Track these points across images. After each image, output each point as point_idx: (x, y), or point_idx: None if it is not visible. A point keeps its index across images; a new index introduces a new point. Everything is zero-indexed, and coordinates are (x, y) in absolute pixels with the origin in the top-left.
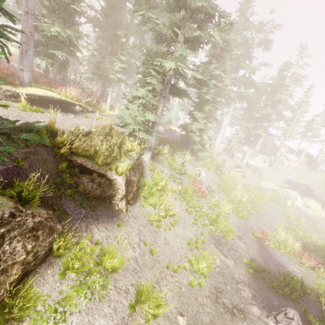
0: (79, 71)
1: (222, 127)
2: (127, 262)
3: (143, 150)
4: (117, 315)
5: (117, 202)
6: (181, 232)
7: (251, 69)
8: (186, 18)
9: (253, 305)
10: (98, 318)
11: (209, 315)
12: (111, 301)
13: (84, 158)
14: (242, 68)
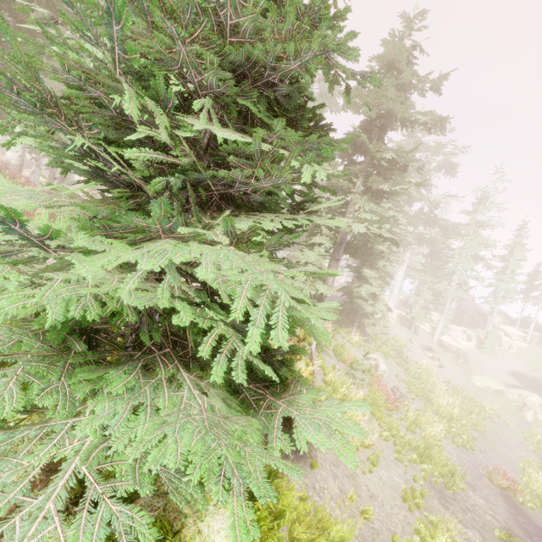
0: None
1: (394, 284)
2: None
3: None
4: None
5: None
6: (385, 476)
7: (432, 203)
8: (365, 165)
9: None
10: None
11: None
12: None
13: None
14: (418, 200)
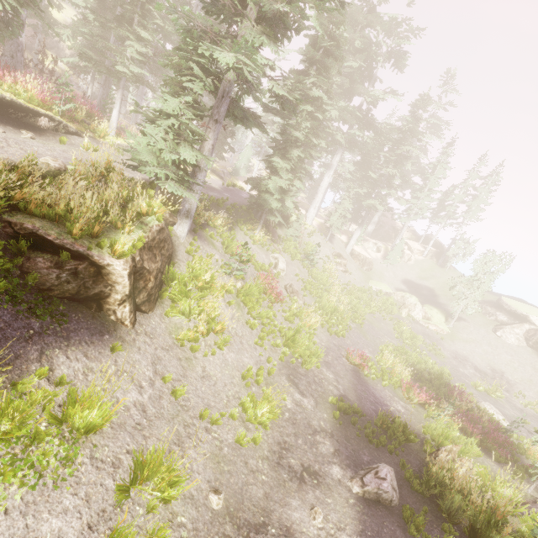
0: (59, 50)
1: (319, 190)
2: (125, 413)
3: (175, 216)
4: (90, 508)
5: (114, 307)
6: (233, 358)
7: (371, 98)
8: None
9: (334, 464)
10: (49, 518)
11: (265, 486)
12: (82, 484)
13: (42, 221)
14: (358, 93)
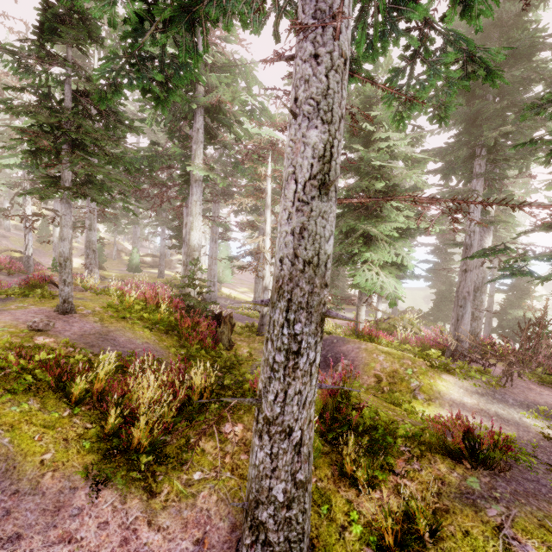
0: None
1: None
2: None
3: None
4: None
5: None
6: None
7: None
8: None
9: None
10: None
11: None
12: None
13: None
14: None
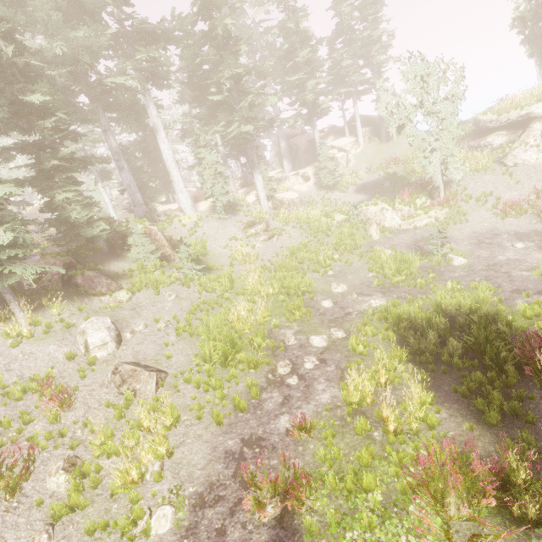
0: None
1: (168, 167)
2: None
3: None
4: None
5: None
6: None
7: None
8: None
9: None
10: None
11: None
12: None
13: None
14: (92, 3)
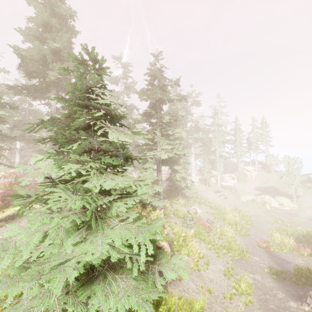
0: None
1: (192, 165)
2: None
3: None
4: None
5: None
6: (214, 267)
7: (195, 121)
8: (158, 123)
9: (289, 301)
10: None
11: None
12: None
13: None
14: (188, 122)
